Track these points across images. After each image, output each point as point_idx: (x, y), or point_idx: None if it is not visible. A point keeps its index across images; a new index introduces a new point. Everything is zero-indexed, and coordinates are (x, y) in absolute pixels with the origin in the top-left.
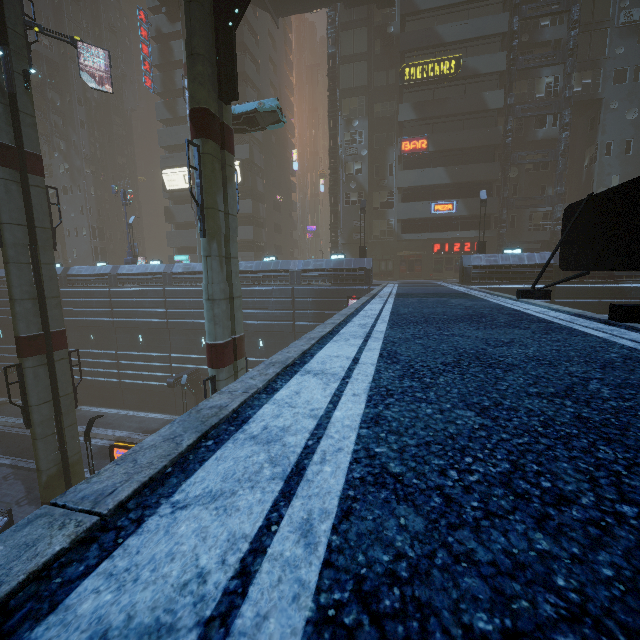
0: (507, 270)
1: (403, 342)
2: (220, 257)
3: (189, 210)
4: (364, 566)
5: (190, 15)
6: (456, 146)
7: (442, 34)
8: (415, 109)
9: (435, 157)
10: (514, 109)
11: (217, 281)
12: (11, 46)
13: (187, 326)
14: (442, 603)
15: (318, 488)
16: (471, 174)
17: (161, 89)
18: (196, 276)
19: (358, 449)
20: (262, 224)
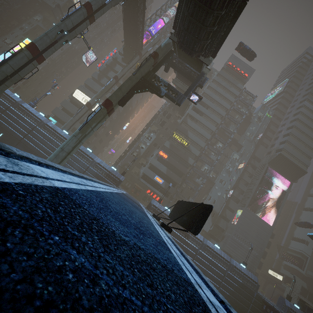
0: (162, 213)
1: (115, 194)
2: (78, 139)
3: (74, 108)
4: (100, 192)
5: (127, 82)
6: (174, 165)
7: (189, 134)
8: (170, 145)
9: (166, 163)
10: (194, 168)
11: (70, 145)
12: (70, 33)
13: (30, 147)
14: (105, 197)
15: (97, 189)
16: (173, 176)
17: (102, 70)
18: (55, 133)
19: (102, 191)
20: (97, 135)
